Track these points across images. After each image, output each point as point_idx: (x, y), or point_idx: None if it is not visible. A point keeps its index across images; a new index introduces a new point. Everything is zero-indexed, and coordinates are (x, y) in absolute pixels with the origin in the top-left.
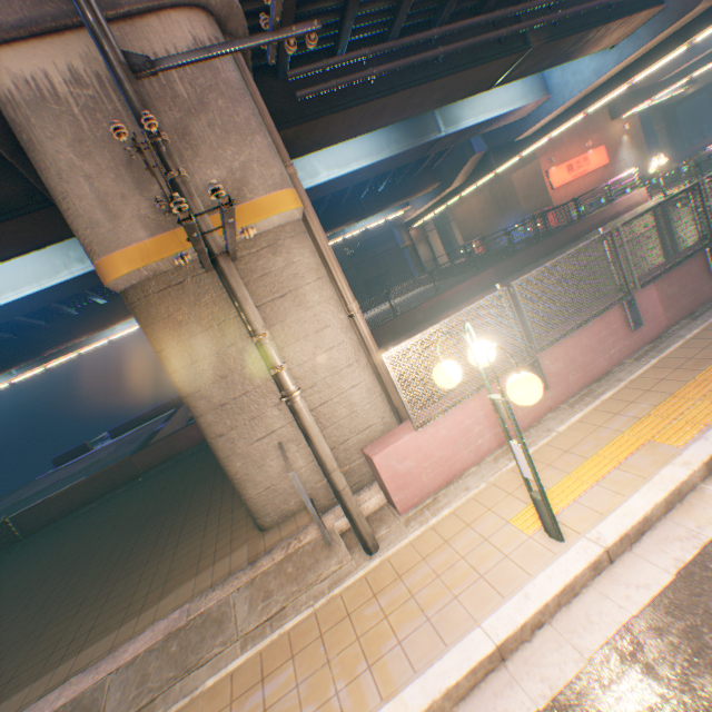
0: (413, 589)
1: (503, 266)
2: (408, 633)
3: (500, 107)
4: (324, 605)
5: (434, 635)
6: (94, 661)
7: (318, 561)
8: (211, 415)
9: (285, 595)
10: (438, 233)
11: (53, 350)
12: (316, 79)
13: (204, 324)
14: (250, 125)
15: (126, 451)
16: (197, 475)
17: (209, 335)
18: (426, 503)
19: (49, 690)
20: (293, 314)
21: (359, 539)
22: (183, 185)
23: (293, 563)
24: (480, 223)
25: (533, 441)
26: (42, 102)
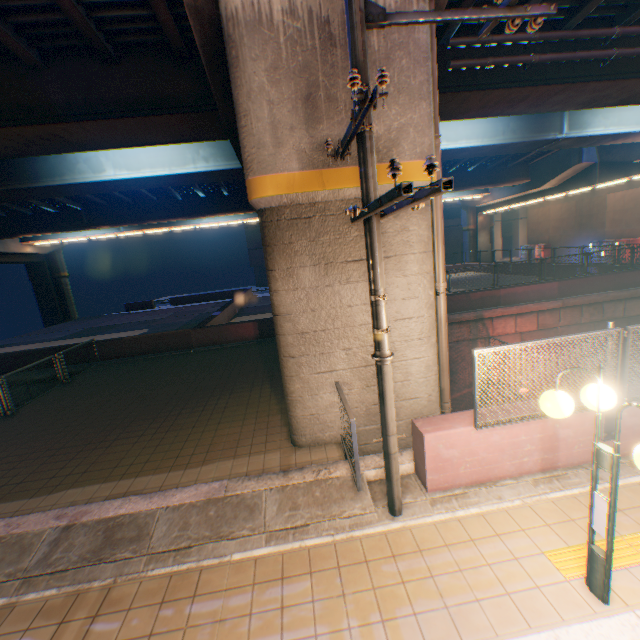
0: (432, 569)
1: (569, 284)
2: (424, 610)
3: (636, 123)
4: (343, 541)
5: (451, 626)
6: (147, 489)
7: (344, 498)
8: (291, 338)
9: (309, 514)
10: (502, 225)
11: (154, 222)
12: (473, 52)
13: (314, 259)
14: (421, 90)
15: (181, 320)
16: (239, 368)
17: (314, 270)
18: (455, 492)
19: (112, 495)
20: (389, 276)
21: (389, 498)
22: (368, 139)
23: (320, 489)
24: (551, 230)
25: (581, 482)
26: (257, 25)
